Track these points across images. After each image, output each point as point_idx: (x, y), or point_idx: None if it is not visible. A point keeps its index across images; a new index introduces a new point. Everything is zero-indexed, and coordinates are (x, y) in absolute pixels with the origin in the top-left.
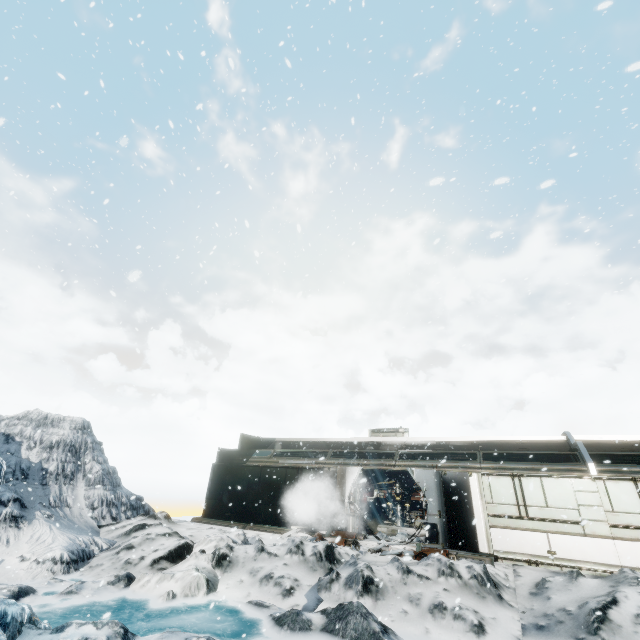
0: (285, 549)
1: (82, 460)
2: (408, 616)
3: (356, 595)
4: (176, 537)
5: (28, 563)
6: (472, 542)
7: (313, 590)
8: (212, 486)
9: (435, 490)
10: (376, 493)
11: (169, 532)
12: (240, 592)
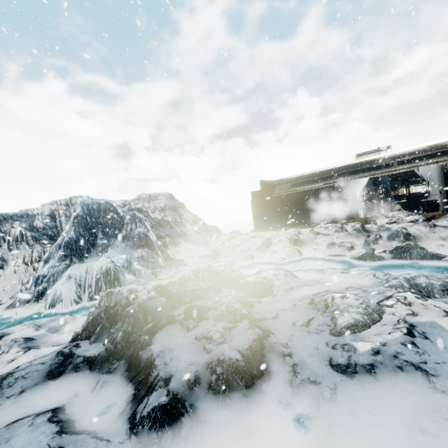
0: (332, 231)
1: (180, 213)
2: (445, 246)
3: (399, 243)
4: (257, 238)
5: (196, 258)
6: None
7: (364, 245)
8: (255, 213)
9: (437, 178)
10: None
11: (252, 236)
12: (318, 253)
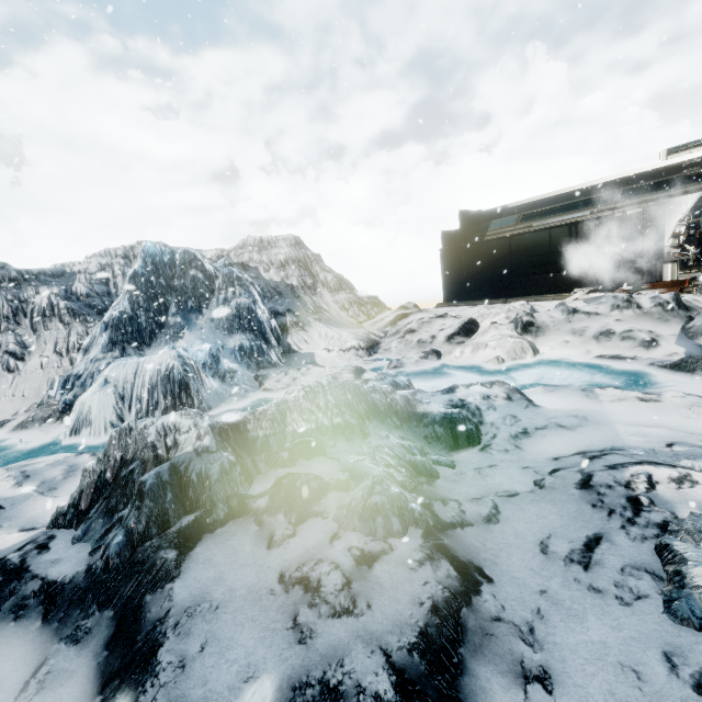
0: (606, 307)
1: (313, 272)
2: None
3: None
4: (450, 318)
5: (335, 353)
6: None
7: (682, 339)
8: (446, 272)
9: None
10: None
11: (440, 315)
12: (573, 351)
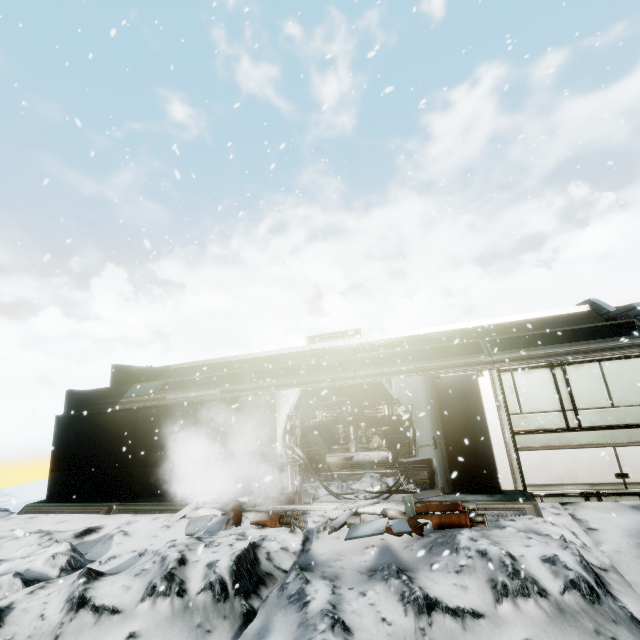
0: (142, 586)
1: None
2: None
3: None
4: None
5: None
6: (489, 477)
7: None
8: (58, 451)
9: (426, 407)
10: (321, 415)
11: None
12: None
